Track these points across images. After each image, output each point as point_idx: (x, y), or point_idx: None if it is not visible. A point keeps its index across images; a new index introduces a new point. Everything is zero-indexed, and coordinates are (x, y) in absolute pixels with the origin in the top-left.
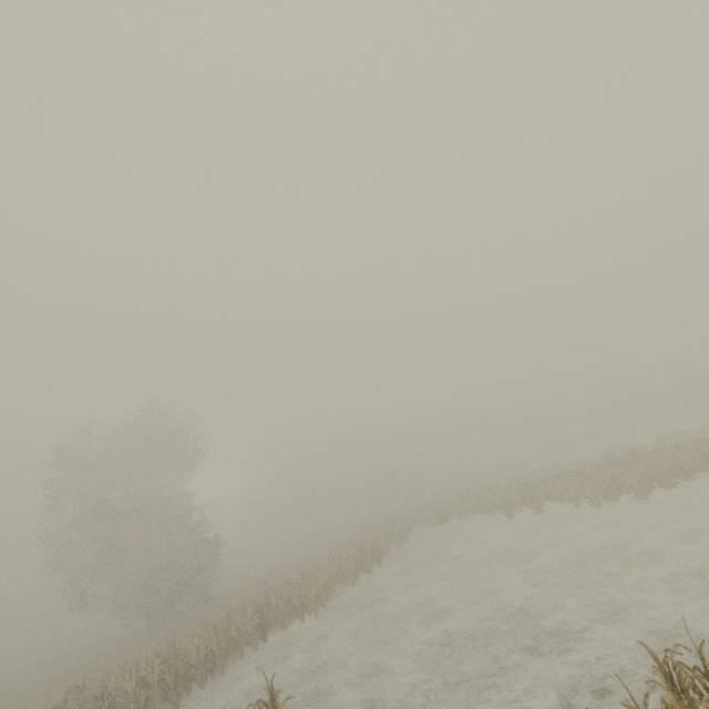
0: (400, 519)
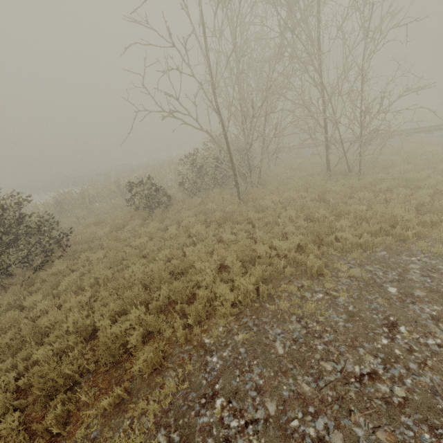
0: None
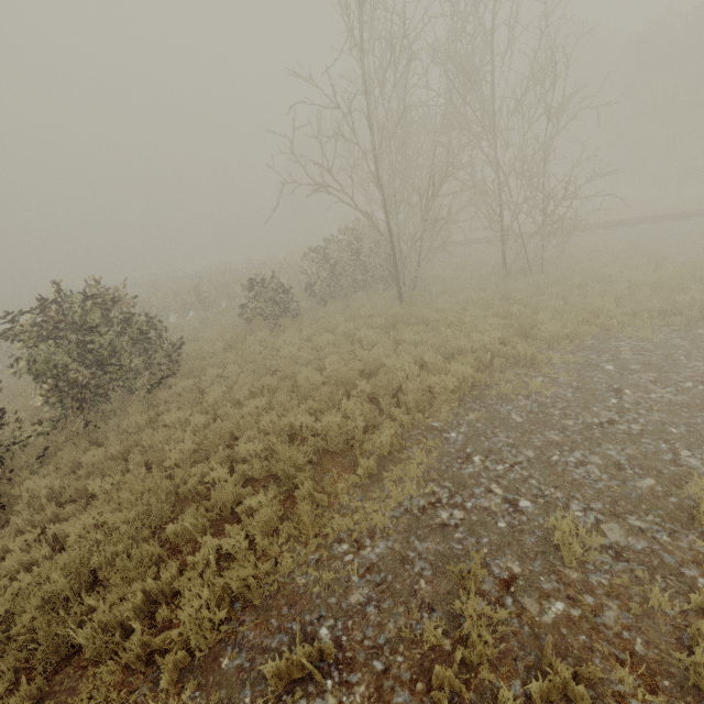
0: None
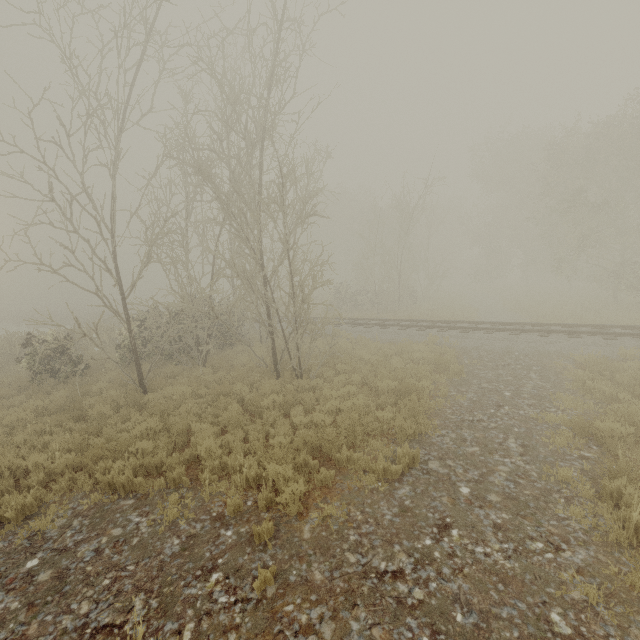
0: None
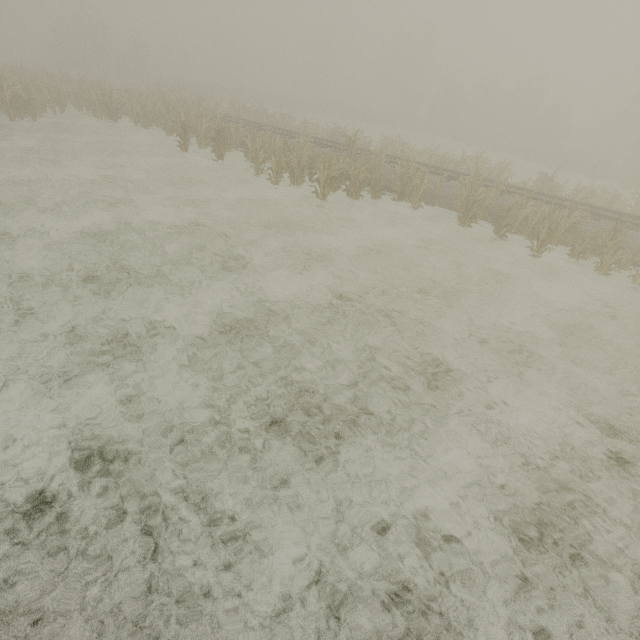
0: (50, 83)
